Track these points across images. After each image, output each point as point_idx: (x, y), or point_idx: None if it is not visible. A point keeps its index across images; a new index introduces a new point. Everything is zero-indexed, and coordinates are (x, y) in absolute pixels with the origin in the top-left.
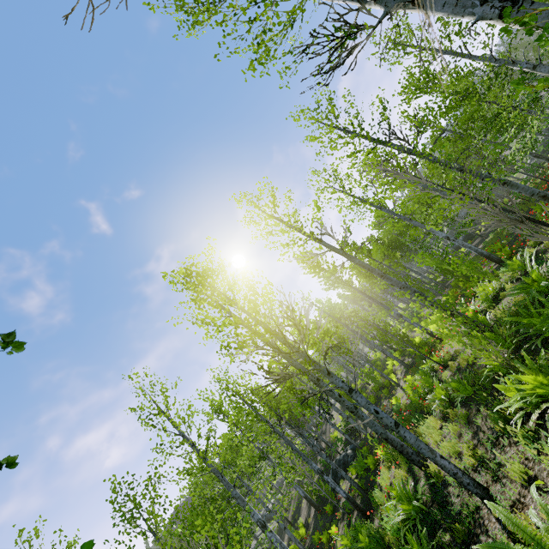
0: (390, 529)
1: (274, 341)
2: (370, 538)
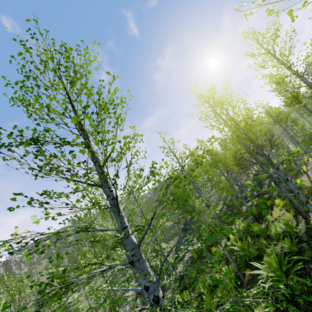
0: (272, 231)
1: (256, 149)
2: (260, 229)
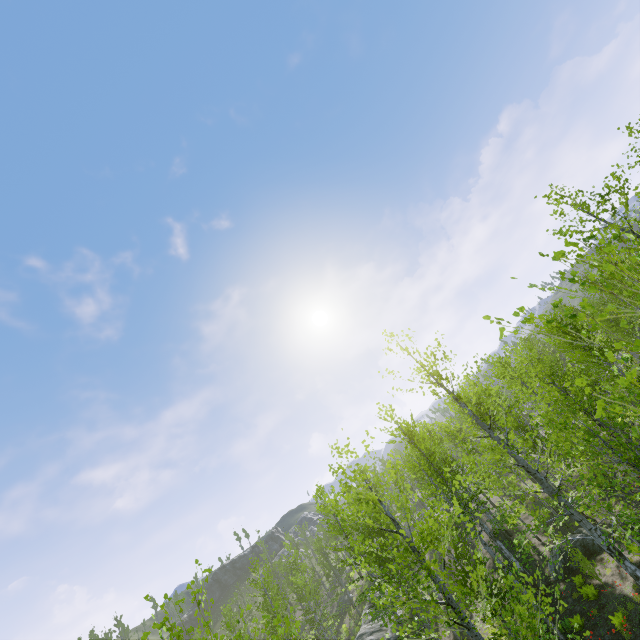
0: None
1: None
2: None
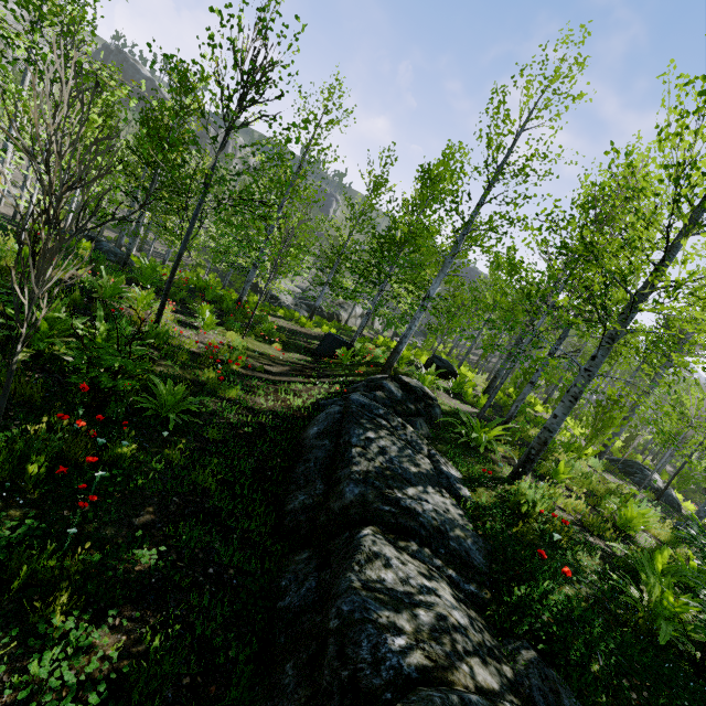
0: None
1: None
2: None
